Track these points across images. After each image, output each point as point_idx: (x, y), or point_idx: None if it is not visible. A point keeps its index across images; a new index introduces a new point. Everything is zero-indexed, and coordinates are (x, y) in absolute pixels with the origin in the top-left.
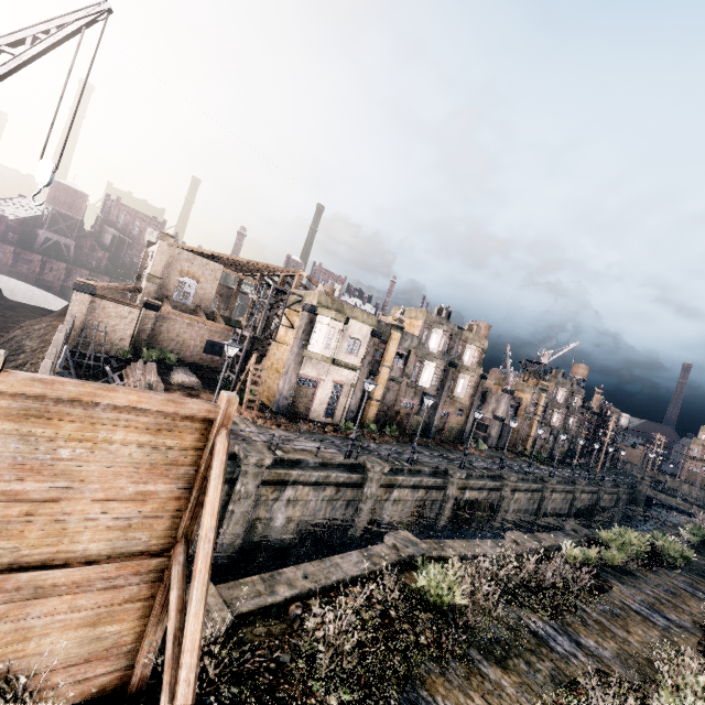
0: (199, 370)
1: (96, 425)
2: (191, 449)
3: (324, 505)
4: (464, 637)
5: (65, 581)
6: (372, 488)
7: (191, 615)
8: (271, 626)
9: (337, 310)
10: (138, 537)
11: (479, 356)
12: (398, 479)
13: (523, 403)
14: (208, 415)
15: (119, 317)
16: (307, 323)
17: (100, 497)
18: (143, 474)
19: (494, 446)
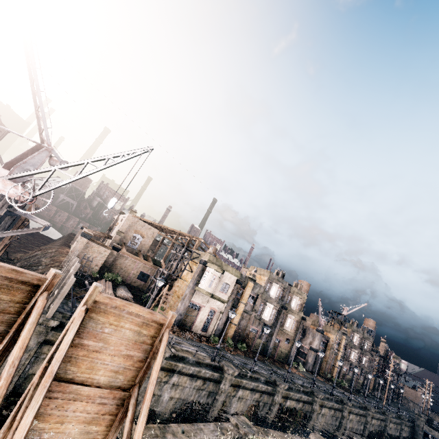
0: (132, 289)
1: (121, 319)
2: (152, 337)
3: (194, 392)
4: None
5: (87, 393)
6: (226, 385)
7: (140, 422)
8: None
9: (218, 265)
10: (120, 378)
11: (301, 304)
12: (243, 382)
13: (330, 341)
14: (163, 321)
15: (98, 253)
16: (201, 270)
17: (112, 353)
18: (131, 345)
19: (310, 370)
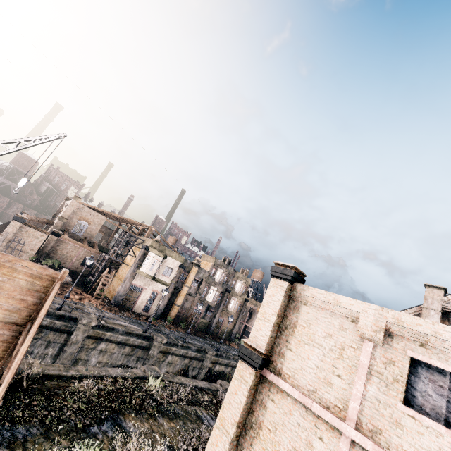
0: (75, 274)
1: (14, 271)
2: (45, 287)
3: (123, 357)
4: (154, 404)
5: None
6: (154, 351)
7: (26, 341)
8: (60, 383)
9: (161, 250)
10: (14, 316)
11: (245, 288)
12: (172, 349)
13: None
14: (55, 276)
15: (34, 237)
16: (142, 255)
17: (6, 297)
18: (24, 292)
19: None
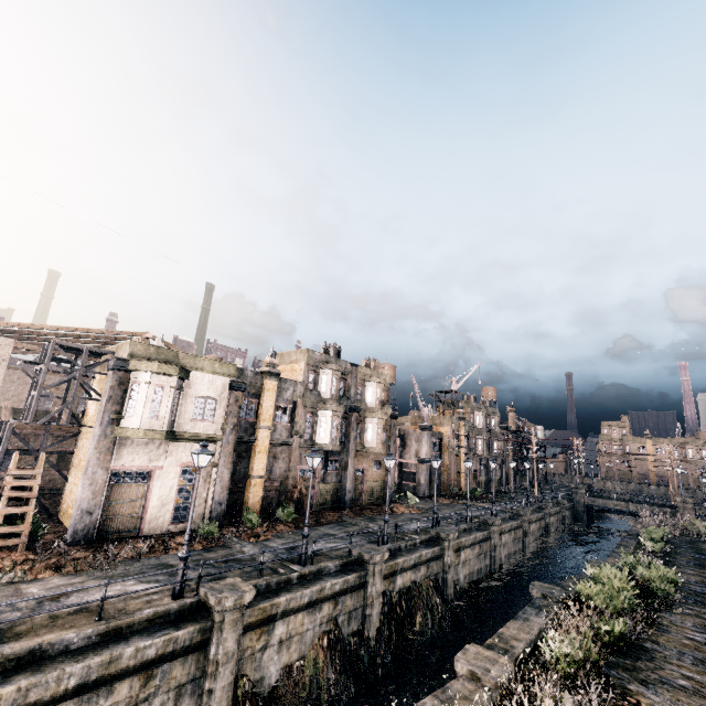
0: None
1: None
2: None
3: None
4: None
5: None
6: (227, 641)
7: None
8: None
9: (167, 361)
10: None
11: (384, 393)
12: (278, 603)
13: (445, 437)
14: None
15: None
16: (114, 386)
17: None
18: None
19: (427, 495)
